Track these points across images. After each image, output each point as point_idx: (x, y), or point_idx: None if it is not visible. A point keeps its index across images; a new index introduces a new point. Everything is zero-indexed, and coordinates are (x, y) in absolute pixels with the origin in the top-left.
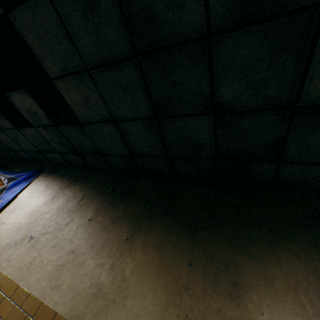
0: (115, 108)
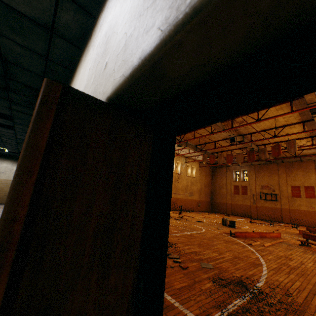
0: (3, 105)
